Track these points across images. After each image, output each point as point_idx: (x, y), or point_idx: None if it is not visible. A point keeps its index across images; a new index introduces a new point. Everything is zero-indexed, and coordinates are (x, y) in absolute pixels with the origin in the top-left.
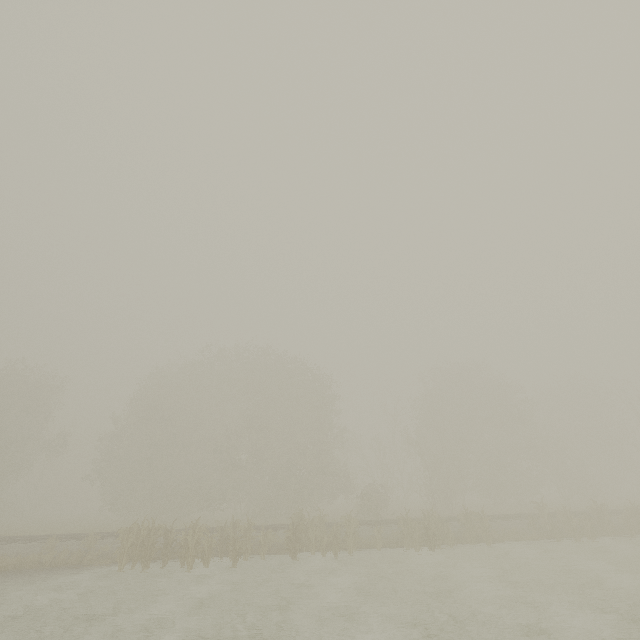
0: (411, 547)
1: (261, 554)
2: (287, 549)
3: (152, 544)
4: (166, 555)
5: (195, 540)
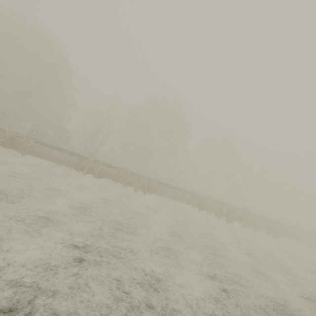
0: None
1: None
2: None
3: None
4: None
5: None
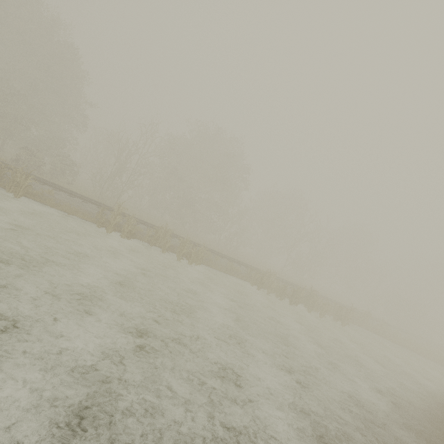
0: None
1: None
2: None
3: None
4: None
5: None
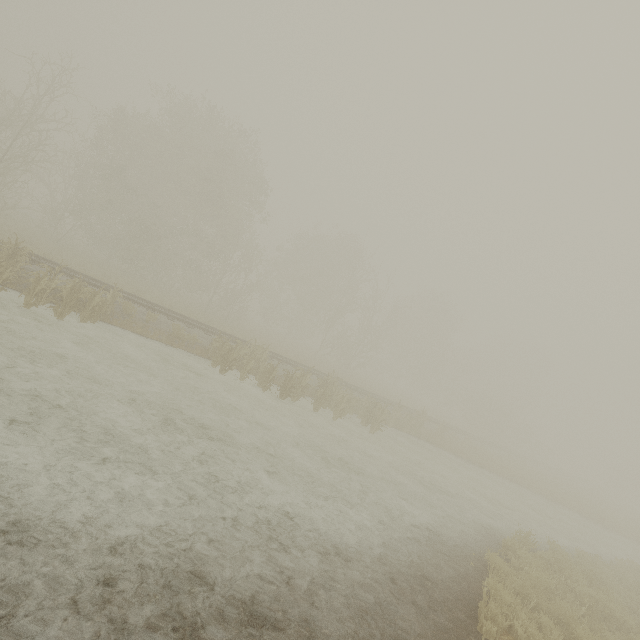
0: None
1: None
2: None
3: None
4: None
5: None
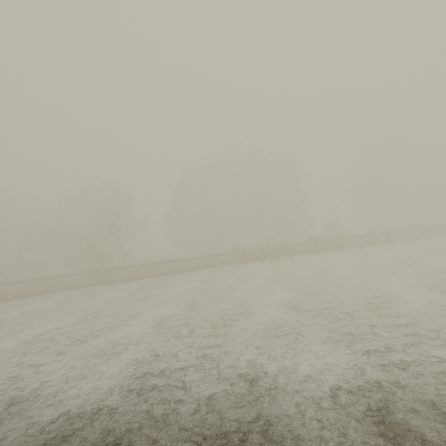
0: (377, 245)
1: (298, 255)
2: (313, 251)
3: (248, 255)
4: (254, 259)
5: (270, 251)
